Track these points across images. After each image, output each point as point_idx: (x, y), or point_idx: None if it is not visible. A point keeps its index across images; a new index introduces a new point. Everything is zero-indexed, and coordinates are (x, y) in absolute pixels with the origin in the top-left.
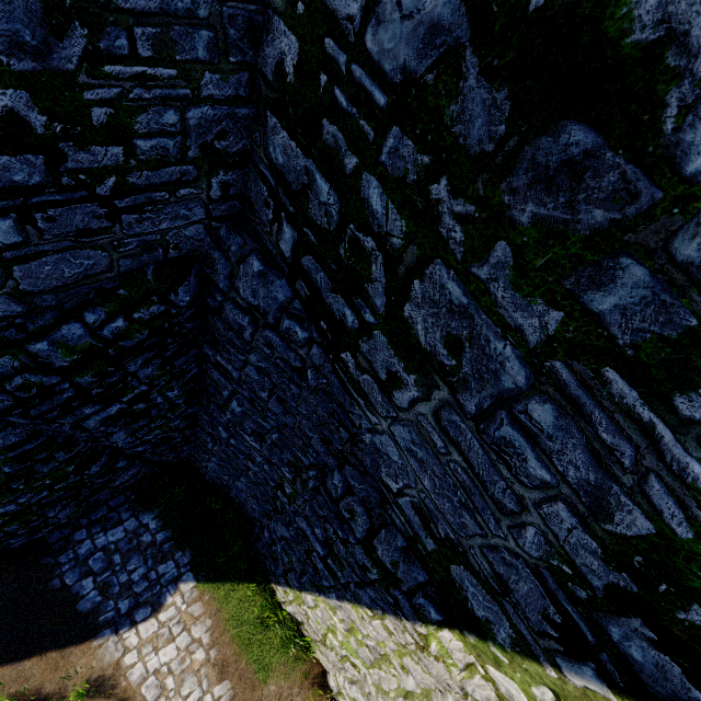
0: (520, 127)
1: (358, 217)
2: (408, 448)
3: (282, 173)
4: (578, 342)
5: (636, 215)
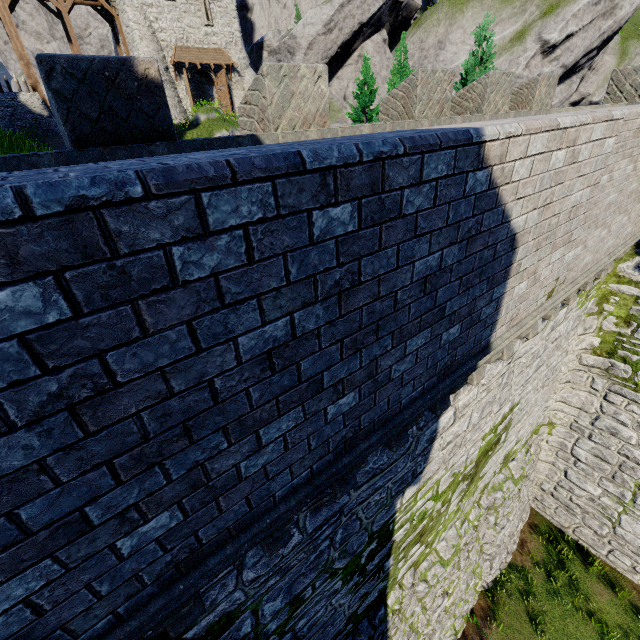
0: None
1: None
2: None
3: None
4: (282, 627)
5: (254, 634)
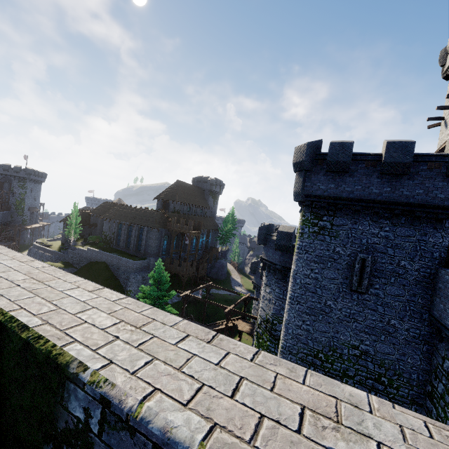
0: None
1: (438, 414)
2: None
3: (428, 408)
4: None
5: None
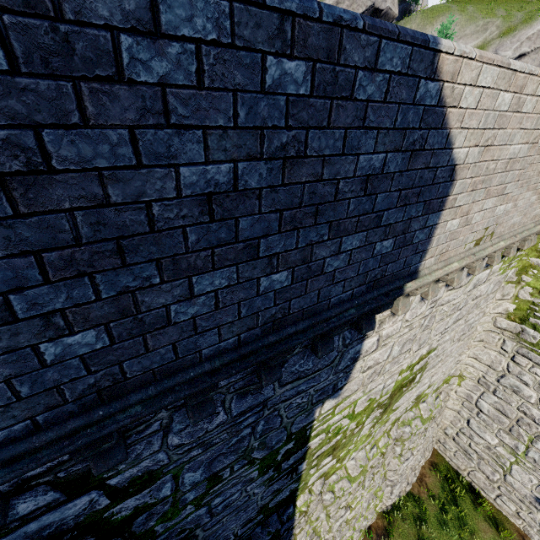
0: (124, 533)
1: None
2: (216, 538)
3: None
4: (199, 499)
5: (173, 499)
